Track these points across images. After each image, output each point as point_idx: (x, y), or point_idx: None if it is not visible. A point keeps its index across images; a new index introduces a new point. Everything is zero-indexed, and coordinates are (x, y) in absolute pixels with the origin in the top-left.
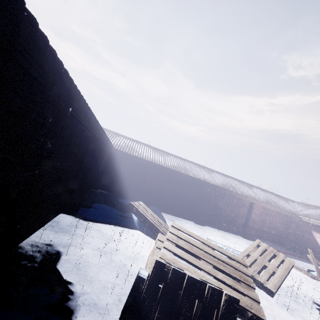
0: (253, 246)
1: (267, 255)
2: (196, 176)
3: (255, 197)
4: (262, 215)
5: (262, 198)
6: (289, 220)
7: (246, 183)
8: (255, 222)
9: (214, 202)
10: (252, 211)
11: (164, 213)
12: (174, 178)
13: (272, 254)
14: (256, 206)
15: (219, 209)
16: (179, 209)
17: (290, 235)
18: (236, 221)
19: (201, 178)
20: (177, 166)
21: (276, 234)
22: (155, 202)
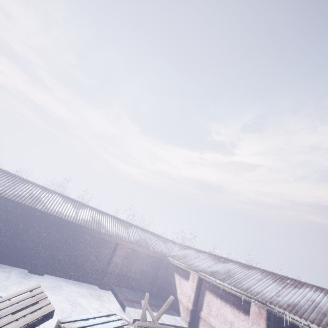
0: (16, 294)
1: (21, 305)
2: (46, 209)
3: (123, 237)
4: (129, 257)
5: (134, 238)
6: (160, 262)
7: (127, 222)
8: (116, 266)
9: (68, 242)
10: (115, 253)
11: None
12: (13, 210)
13: (33, 302)
14: (120, 246)
15: (73, 252)
16: (9, 253)
17: (158, 280)
18: (95, 266)
19: (52, 212)
20: (25, 195)
21: (144, 279)
22: None
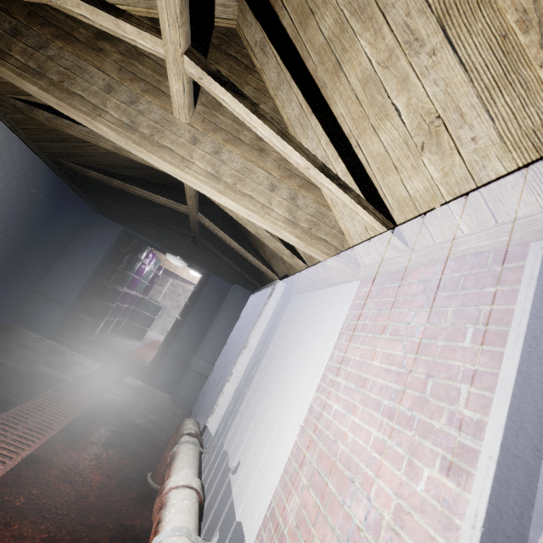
0: None
1: None
2: None
3: None
4: None
5: None
6: None
7: None
8: None
9: None
10: None
11: None
12: None
13: None
14: None
15: None
16: None
17: None
18: None
19: None
20: None
21: None
22: None
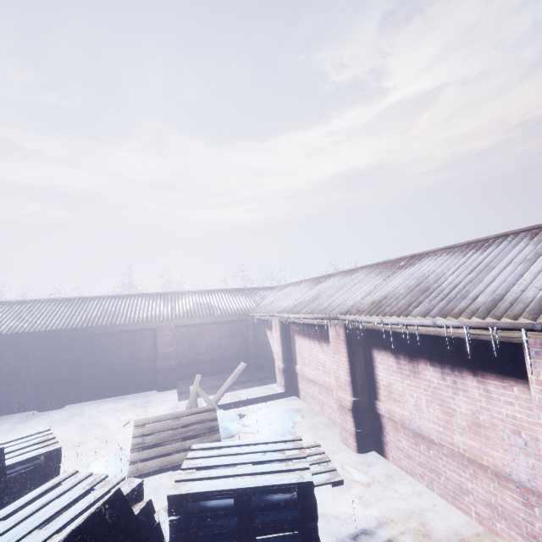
0: None
1: None
2: (10, 330)
3: (161, 316)
4: (188, 338)
5: (184, 310)
6: (244, 325)
7: (174, 292)
8: (168, 357)
9: (76, 357)
10: (157, 342)
11: None
12: None
13: None
14: (160, 331)
15: (93, 365)
16: None
17: (251, 349)
18: (138, 369)
19: (21, 330)
20: None
21: (227, 356)
22: None
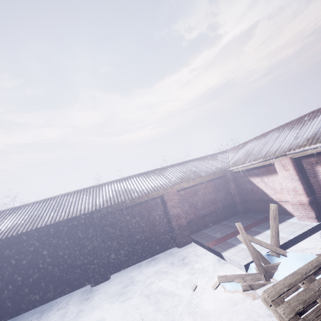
0: None
1: None
2: (52, 220)
3: (163, 185)
4: (186, 199)
5: (176, 178)
6: (224, 180)
7: (158, 169)
8: (179, 217)
9: (108, 232)
10: (167, 206)
11: (32, 310)
12: (19, 246)
13: None
14: (167, 196)
15: (122, 236)
16: (56, 284)
17: (235, 197)
18: (157, 232)
19: (61, 218)
20: (21, 223)
21: (219, 208)
22: (4, 305)
